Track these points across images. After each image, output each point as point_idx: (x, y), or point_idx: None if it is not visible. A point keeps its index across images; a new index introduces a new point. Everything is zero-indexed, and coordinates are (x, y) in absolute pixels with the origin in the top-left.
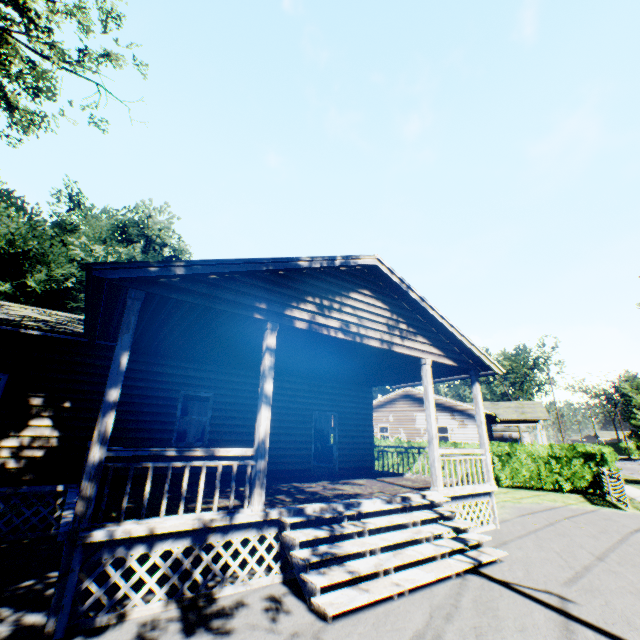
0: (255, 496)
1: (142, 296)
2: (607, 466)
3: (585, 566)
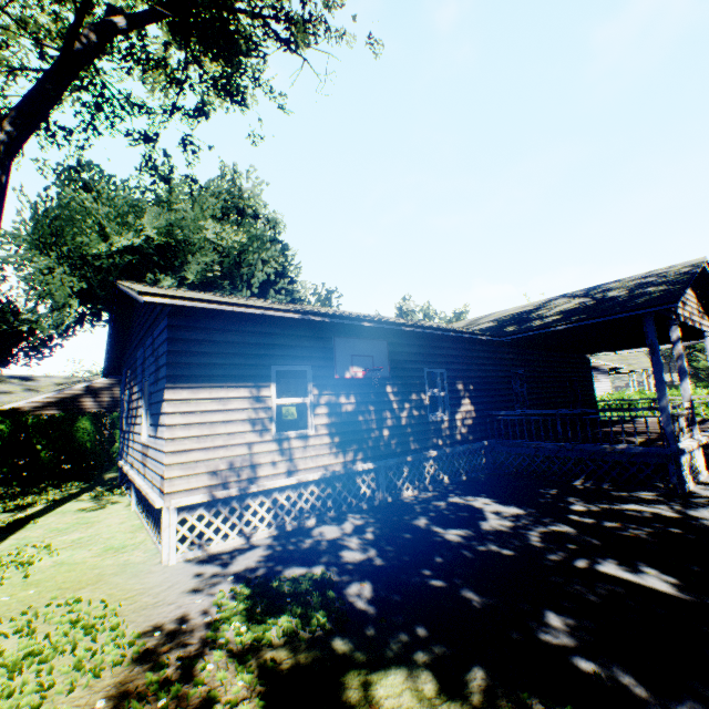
0: (696, 430)
1: (653, 313)
2: None
3: None
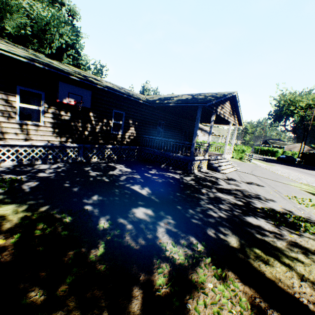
0: (207, 154)
1: (202, 107)
2: (247, 153)
3: (251, 171)
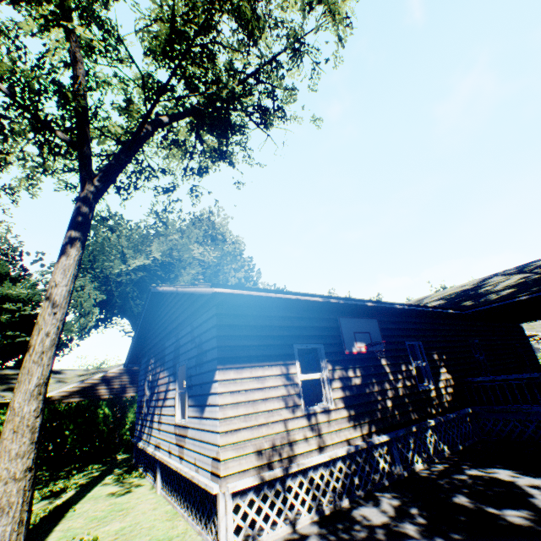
0: None
1: None
2: None
3: None
